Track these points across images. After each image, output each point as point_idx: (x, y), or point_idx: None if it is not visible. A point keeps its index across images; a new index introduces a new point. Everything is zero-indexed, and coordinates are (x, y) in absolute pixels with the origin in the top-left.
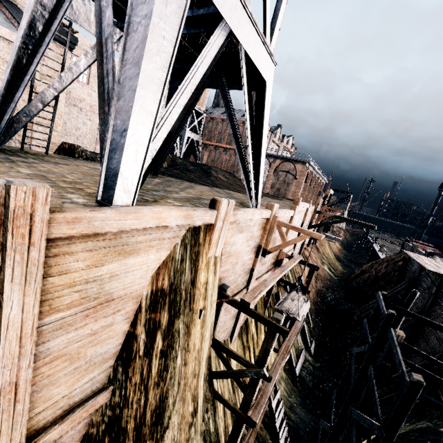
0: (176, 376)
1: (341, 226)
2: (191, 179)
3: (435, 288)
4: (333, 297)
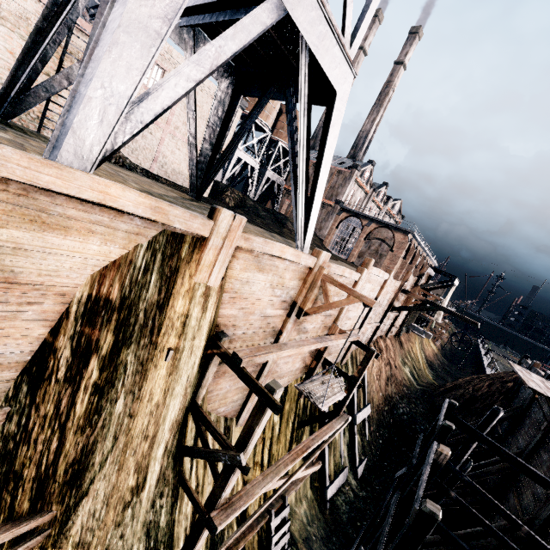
0: (112, 427)
1: (435, 318)
2: (250, 220)
3: (545, 424)
4: (407, 410)
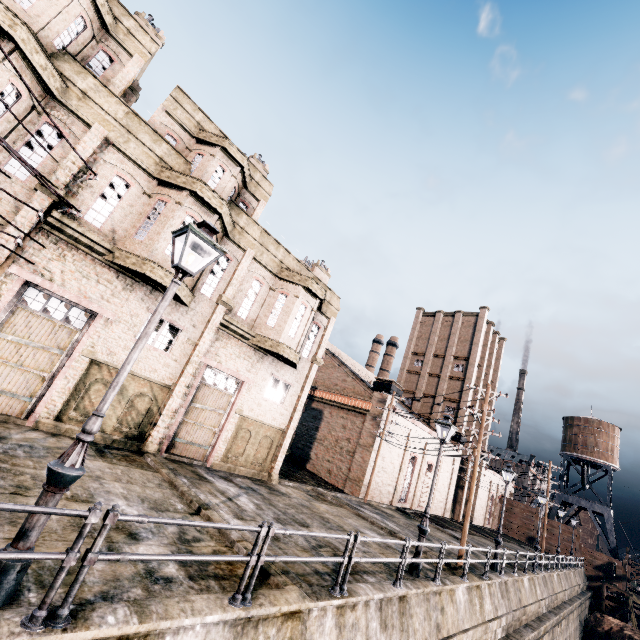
0: (632, 605)
1: None
2: None
3: None
4: None
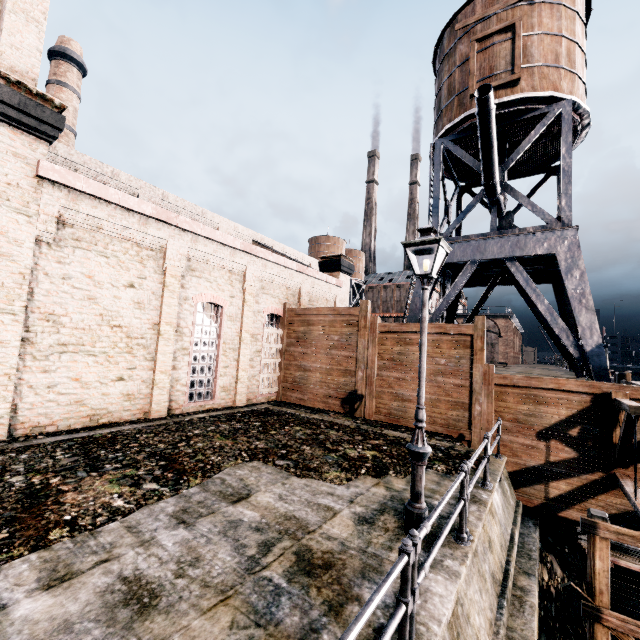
0: None
1: None
2: None
3: None
4: None
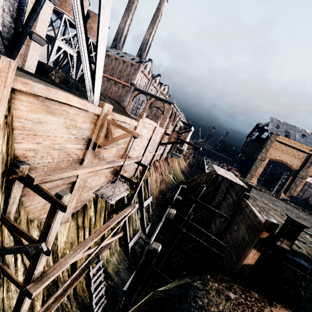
0: None
1: (183, 148)
2: (67, 90)
3: (225, 190)
4: (170, 195)
